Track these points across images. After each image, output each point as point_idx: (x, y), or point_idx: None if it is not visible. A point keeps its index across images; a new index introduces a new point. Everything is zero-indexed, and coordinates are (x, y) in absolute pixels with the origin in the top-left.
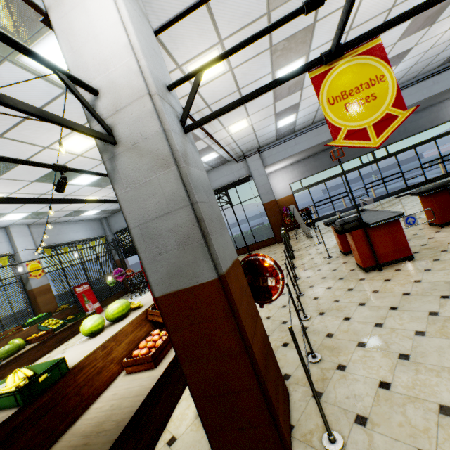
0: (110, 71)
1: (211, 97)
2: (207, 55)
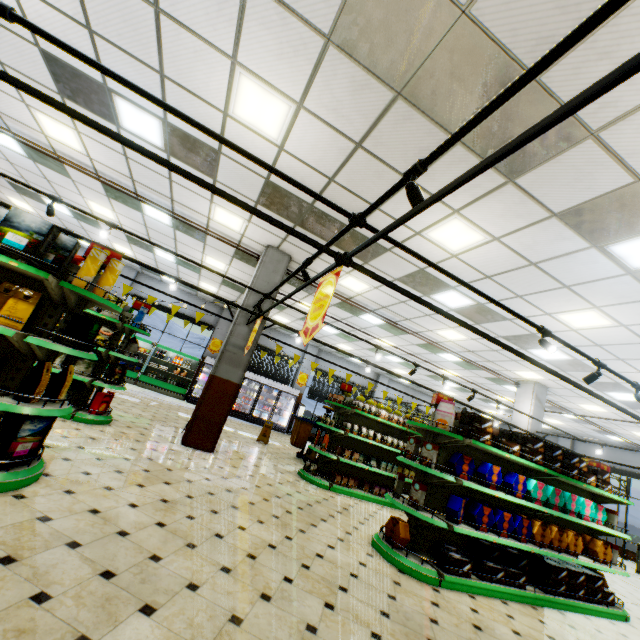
0: (520, 424)
1: (601, 415)
2: (591, 405)
